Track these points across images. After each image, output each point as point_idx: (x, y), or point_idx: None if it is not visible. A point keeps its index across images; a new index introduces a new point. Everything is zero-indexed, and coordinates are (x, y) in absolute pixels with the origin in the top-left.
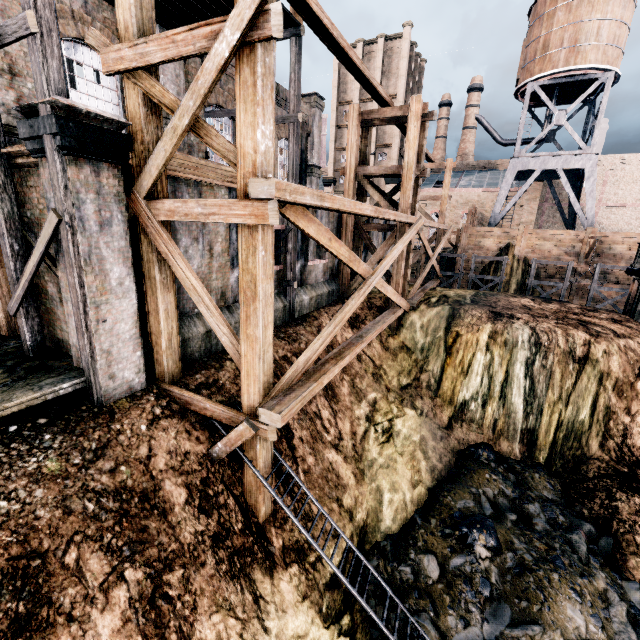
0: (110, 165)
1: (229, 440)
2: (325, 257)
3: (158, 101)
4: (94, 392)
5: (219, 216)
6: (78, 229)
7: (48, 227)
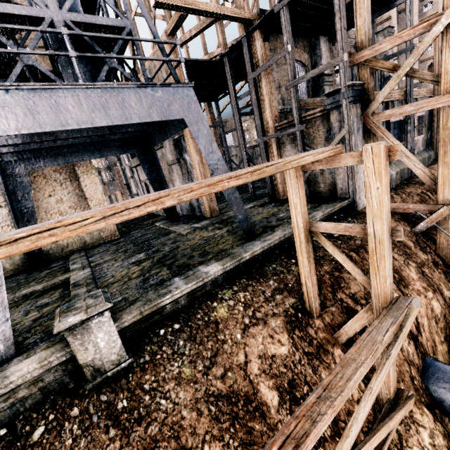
0: (359, 104)
1: (430, 219)
2: (422, 133)
3: (379, 68)
4: (355, 205)
5: (427, 107)
6: (352, 134)
7: (339, 137)
